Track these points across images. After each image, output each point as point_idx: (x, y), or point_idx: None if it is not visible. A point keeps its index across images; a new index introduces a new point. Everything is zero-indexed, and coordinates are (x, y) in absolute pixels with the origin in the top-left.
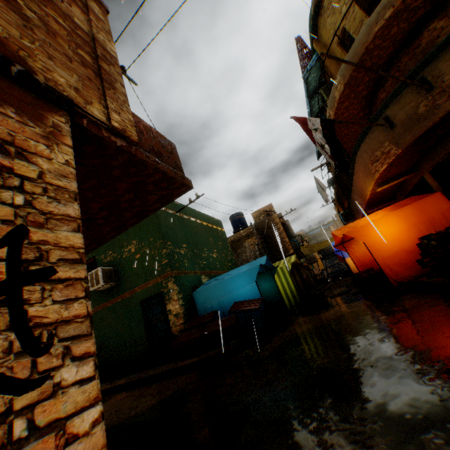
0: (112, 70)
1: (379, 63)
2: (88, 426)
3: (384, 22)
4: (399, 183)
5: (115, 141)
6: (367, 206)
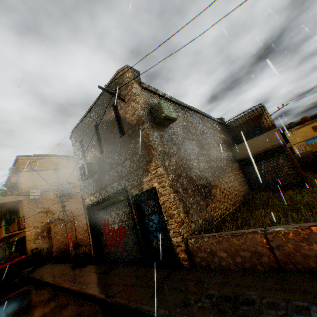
0: None
1: None
2: None
3: None
4: None
5: None
6: None
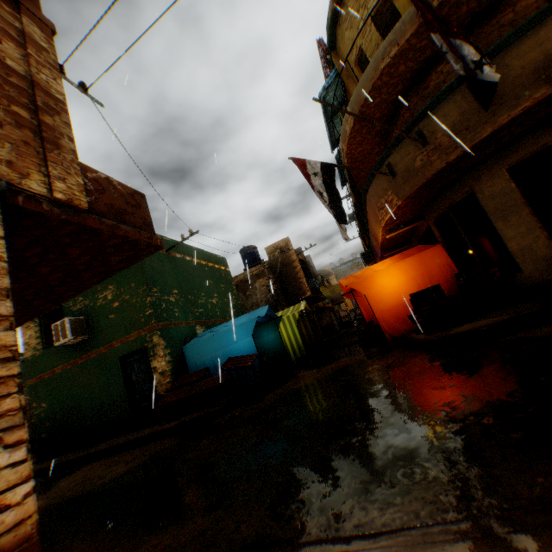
0: (58, 122)
1: (390, 100)
2: (22, 498)
3: (391, 60)
4: (412, 228)
5: (60, 214)
6: (383, 250)
